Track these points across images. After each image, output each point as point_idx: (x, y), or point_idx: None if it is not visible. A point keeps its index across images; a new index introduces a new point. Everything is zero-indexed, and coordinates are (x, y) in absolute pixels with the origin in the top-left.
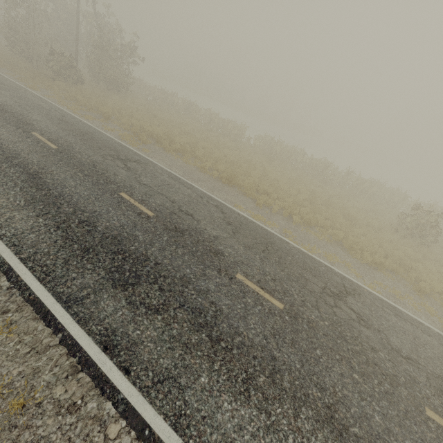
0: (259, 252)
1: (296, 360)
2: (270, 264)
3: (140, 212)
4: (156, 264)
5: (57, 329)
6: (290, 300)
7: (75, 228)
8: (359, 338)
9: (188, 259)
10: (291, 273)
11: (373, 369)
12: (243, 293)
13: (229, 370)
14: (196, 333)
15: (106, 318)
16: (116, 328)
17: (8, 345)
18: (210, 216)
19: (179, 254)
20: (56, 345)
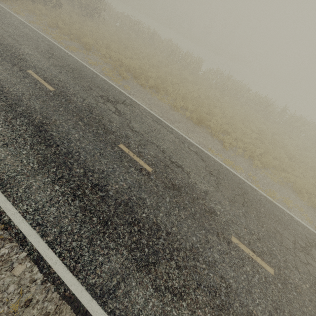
0: (240, 206)
1: None
2: (252, 220)
3: (141, 168)
4: (167, 233)
5: None
6: (276, 263)
7: (89, 195)
8: None
9: (191, 223)
10: (268, 229)
11: None
12: (241, 261)
13: None
14: None
15: (140, 313)
16: None
17: None
18: (195, 166)
19: (183, 218)
20: None
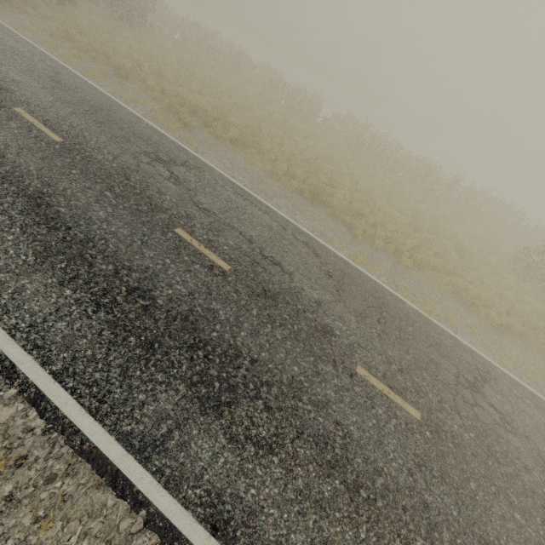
0: (374, 323)
1: (451, 505)
2: (392, 344)
3: (211, 265)
4: (251, 361)
5: (137, 503)
6: (426, 403)
7: (123, 305)
8: (509, 454)
9: (292, 347)
10: (417, 356)
11: (532, 500)
12: (370, 400)
13: (379, 537)
14: (327, 480)
15: (204, 473)
16: (222, 489)
17: (68, 542)
18: (302, 263)
19: (278, 339)
20: (140, 530)
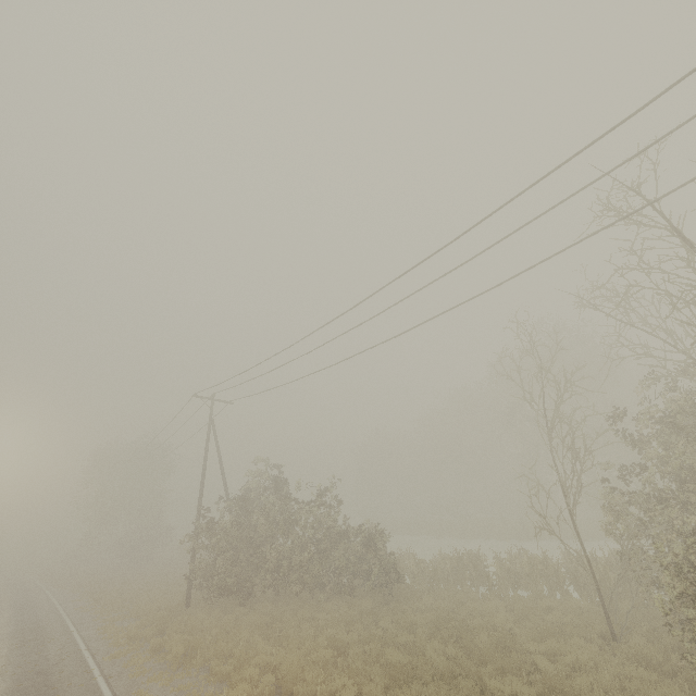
0: None
1: None
2: None
3: None
4: None
5: None
6: None
7: None
8: None
9: None
10: None
11: None
12: None
13: None
14: None
15: None
16: None
17: None
18: None
19: None
20: None
